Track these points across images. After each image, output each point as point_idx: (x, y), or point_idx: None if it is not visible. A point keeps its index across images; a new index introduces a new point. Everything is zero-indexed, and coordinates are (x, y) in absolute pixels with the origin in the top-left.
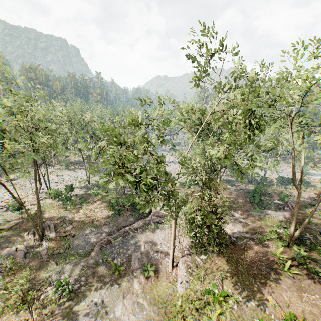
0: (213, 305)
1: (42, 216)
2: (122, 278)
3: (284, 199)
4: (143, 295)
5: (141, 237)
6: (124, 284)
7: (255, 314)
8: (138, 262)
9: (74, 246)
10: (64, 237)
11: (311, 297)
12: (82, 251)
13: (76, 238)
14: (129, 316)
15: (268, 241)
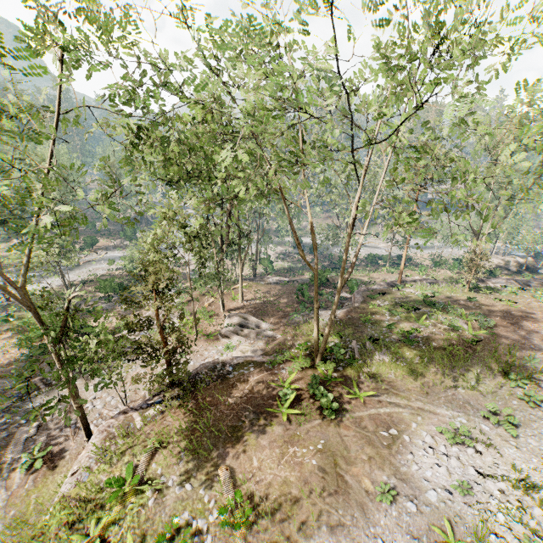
0: (110, 507)
1: None
2: None
3: (353, 289)
4: (3, 511)
5: (56, 393)
6: None
7: (180, 507)
8: (24, 444)
9: None
10: None
11: (301, 452)
12: None
13: None
14: None
15: (287, 363)
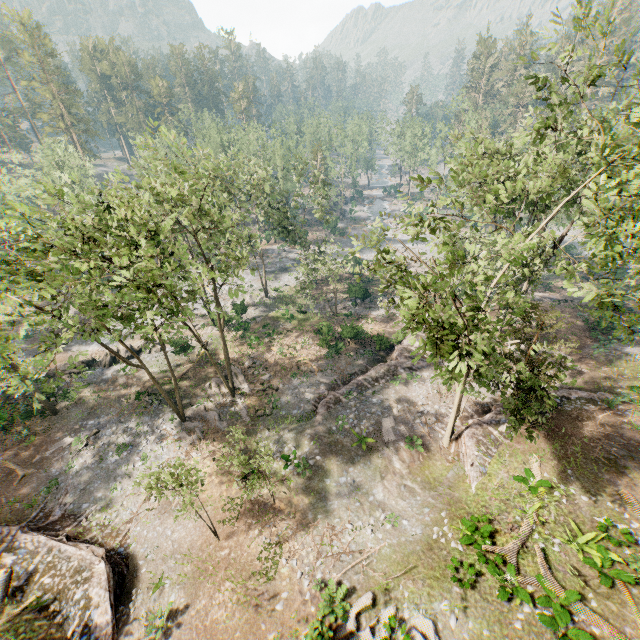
0: (528, 496)
1: (219, 359)
2: (373, 453)
3: None
4: (411, 476)
5: (388, 394)
6: (377, 461)
7: (596, 512)
8: (392, 431)
9: (283, 405)
10: (264, 392)
11: None
12: (296, 412)
13: (282, 393)
14: (396, 501)
15: (623, 405)
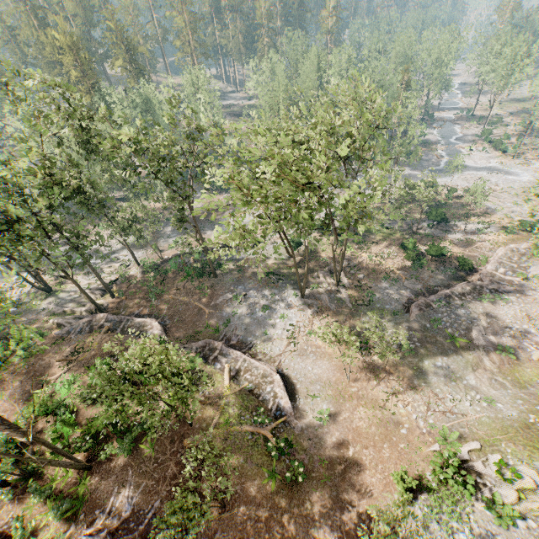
0: None
1: (320, 256)
2: (464, 351)
3: None
4: (501, 375)
5: (476, 308)
6: (468, 357)
7: None
8: (482, 338)
9: (377, 300)
10: (360, 287)
11: None
12: (389, 307)
13: (375, 291)
14: (487, 389)
15: None
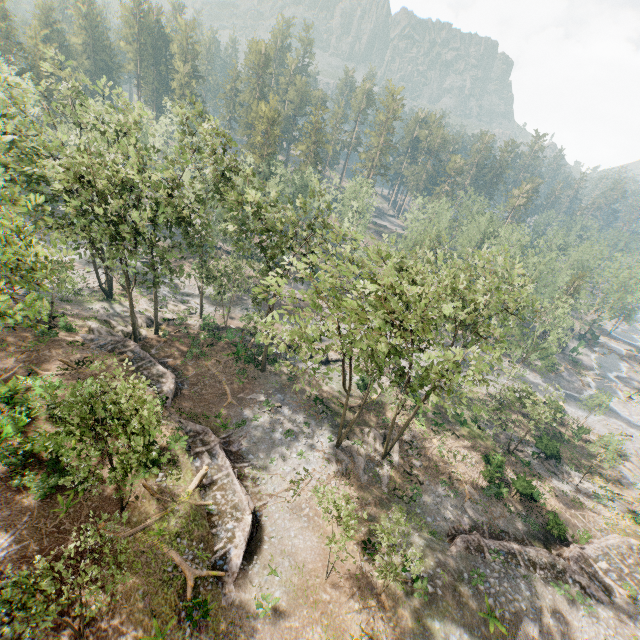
0: None
1: (384, 414)
2: None
3: None
4: None
5: (542, 593)
6: None
7: None
8: None
9: (421, 503)
10: (409, 476)
11: None
12: (430, 521)
13: (425, 491)
14: None
15: None
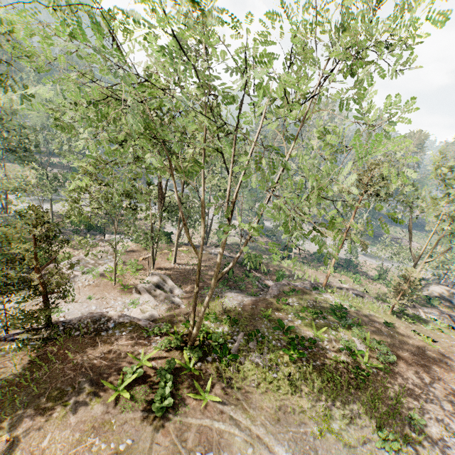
0: None
1: None
2: None
3: (278, 280)
4: None
5: None
6: None
7: None
8: None
9: None
10: None
11: (99, 446)
12: None
13: None
14: None
15: (164, 336)
